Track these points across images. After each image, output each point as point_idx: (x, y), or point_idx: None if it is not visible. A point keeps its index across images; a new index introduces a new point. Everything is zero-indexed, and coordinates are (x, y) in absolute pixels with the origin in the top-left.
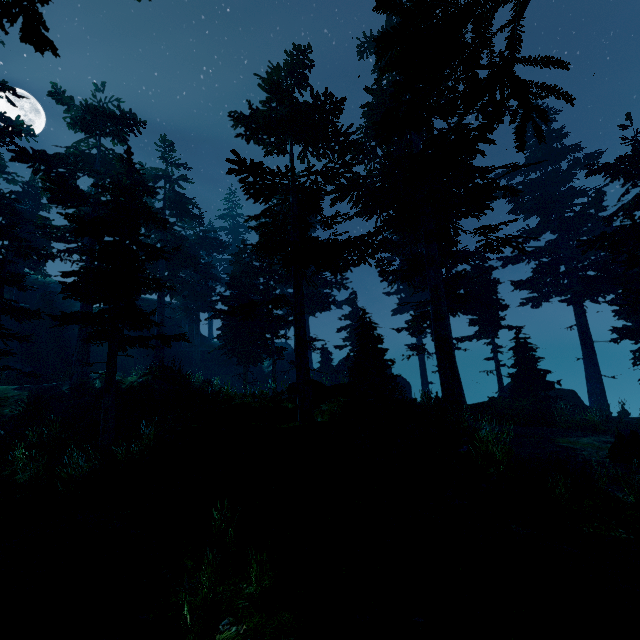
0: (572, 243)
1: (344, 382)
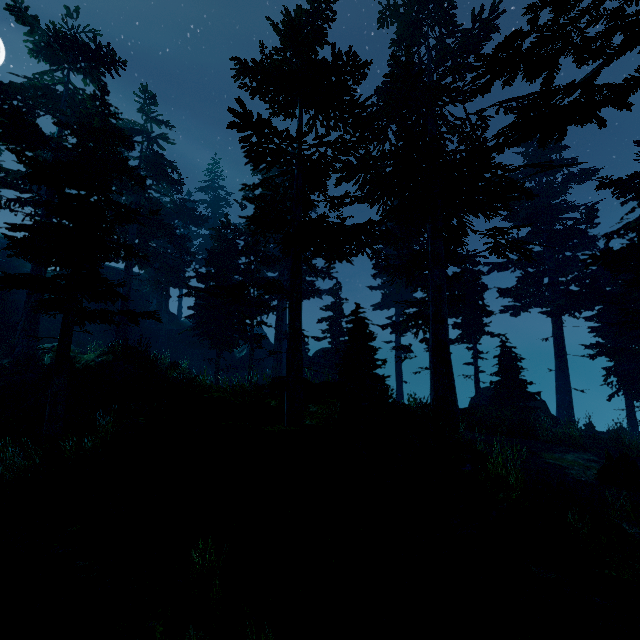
0: (558, 256)
1: (329, 379)
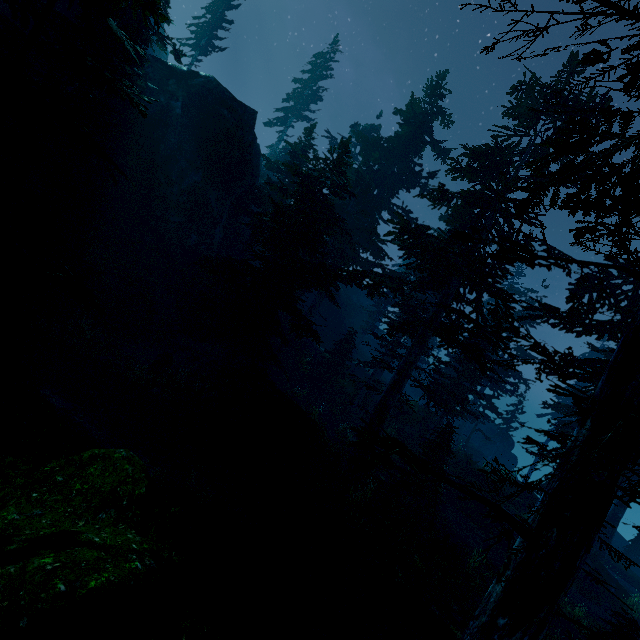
0: None
1: None
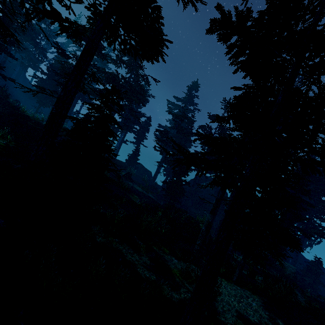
0: None
1: None
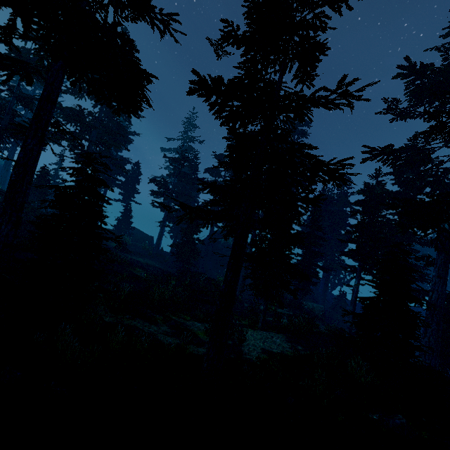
0: None
1: None
